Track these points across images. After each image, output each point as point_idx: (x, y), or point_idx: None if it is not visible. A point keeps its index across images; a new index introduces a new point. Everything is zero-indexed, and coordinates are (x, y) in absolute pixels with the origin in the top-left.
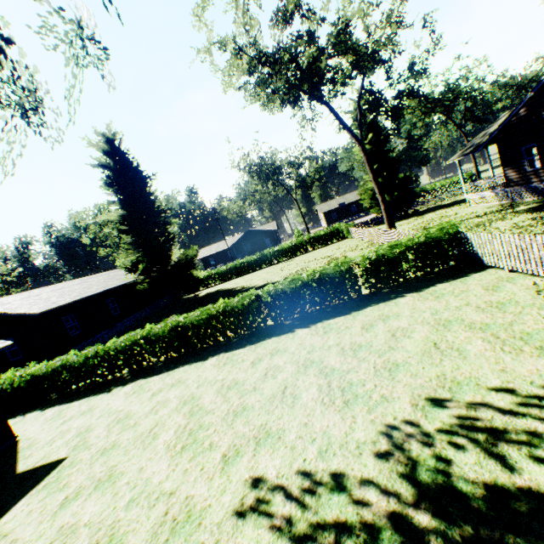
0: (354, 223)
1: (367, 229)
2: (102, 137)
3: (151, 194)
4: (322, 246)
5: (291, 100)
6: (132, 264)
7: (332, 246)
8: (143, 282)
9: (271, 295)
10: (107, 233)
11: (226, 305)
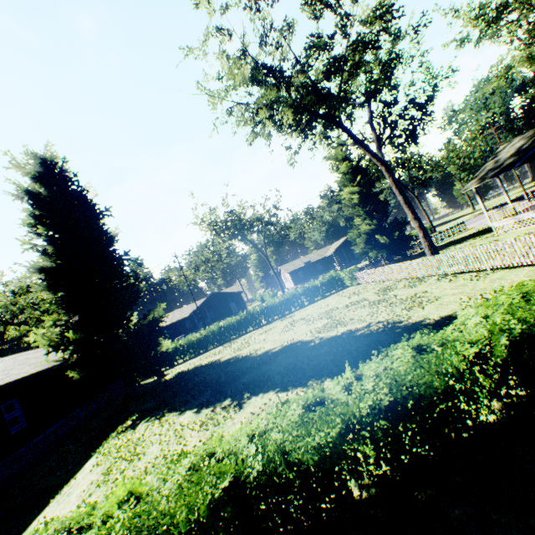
0: (356, 268)
1: (402, 263)
2: (35, 159)
3: (103, 233)
4: (318, 298)
5: (291, 124)
6: (60, 336)
7: (338, 294)
8: (77, 365)
9: (517, 336)
10: (24, 304)
11: (392, 382)
